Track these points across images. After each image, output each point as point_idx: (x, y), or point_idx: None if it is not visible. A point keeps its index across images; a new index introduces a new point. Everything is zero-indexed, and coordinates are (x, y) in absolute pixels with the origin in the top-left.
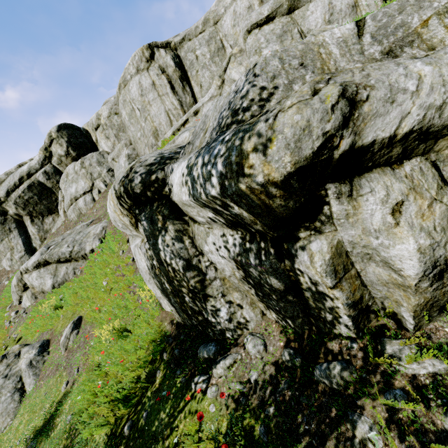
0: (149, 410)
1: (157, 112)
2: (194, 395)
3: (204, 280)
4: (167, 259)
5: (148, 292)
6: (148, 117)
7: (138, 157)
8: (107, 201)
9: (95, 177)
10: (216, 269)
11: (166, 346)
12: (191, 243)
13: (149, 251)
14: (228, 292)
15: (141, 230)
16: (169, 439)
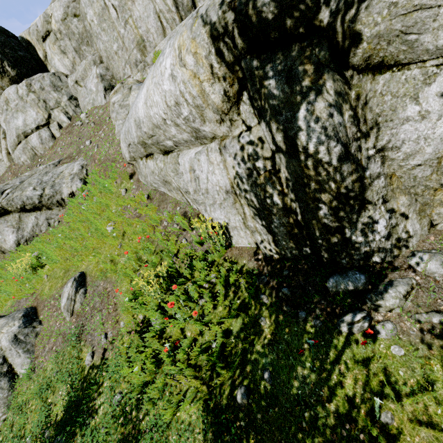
0: (271, 369)
1: (143, 13)
2: (351, 339)
3: (363, 178)
4: (311, 144)
5: (210, 224)
6: (130, 21)
7: (115, 80)
8: (158, 73)
9: (51, 106)
10: (383, 161)
11: (260, 287)
12: (352, 118)
13: (249, 147)
14: (392, 197)
15: (243, 108)
16: (333, 401)
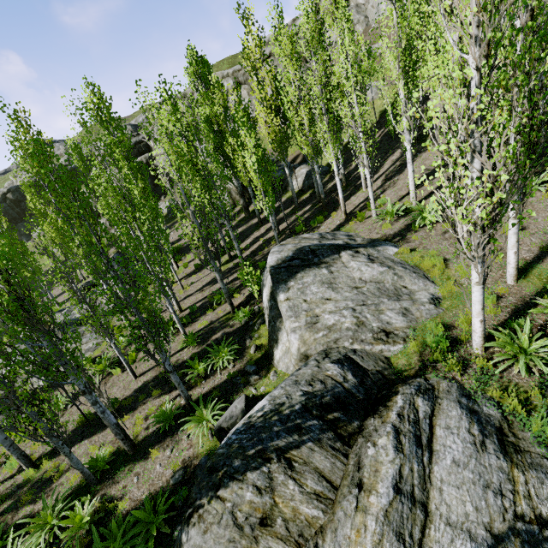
0: None
1: None
2: None
3: None
4: None
5: None
6: None
7: None
8: None
9: (355, 23)
10: None
11: None
12: None
13: None
14: None
15: None
16: None
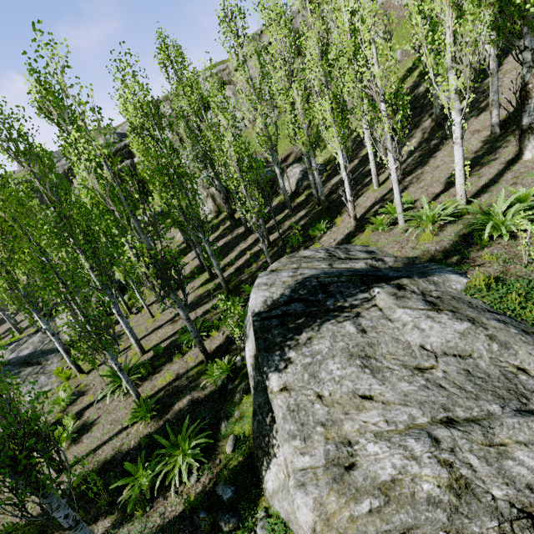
0: None
1: None
2: None
3: None
4: None
5: None
6: None
7: None
8: None
9: None
10: None
11: None
12: None
13: None
14: None
15: None
16: None
